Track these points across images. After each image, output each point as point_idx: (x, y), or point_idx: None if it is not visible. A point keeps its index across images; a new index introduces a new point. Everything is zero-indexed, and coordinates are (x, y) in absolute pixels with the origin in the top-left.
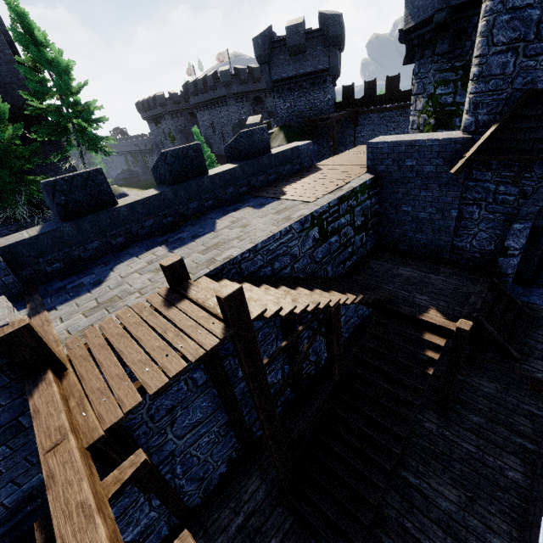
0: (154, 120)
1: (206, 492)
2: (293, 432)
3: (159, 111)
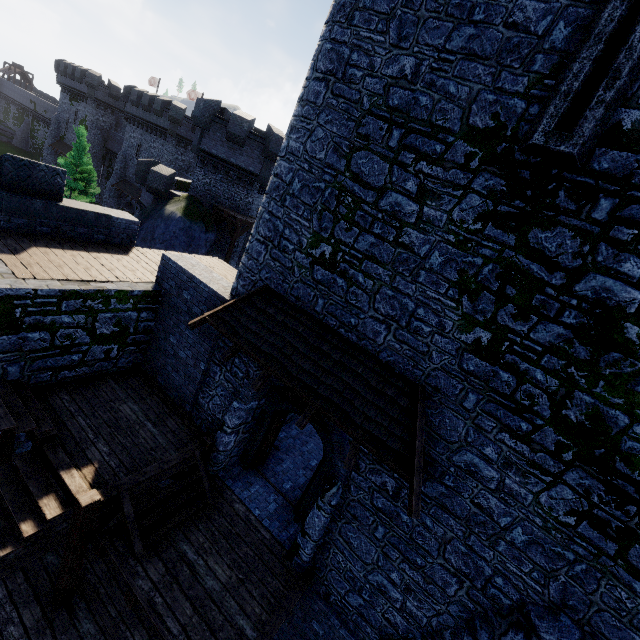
0: (72, 94)
1: None
2: None
3: (83, 89)
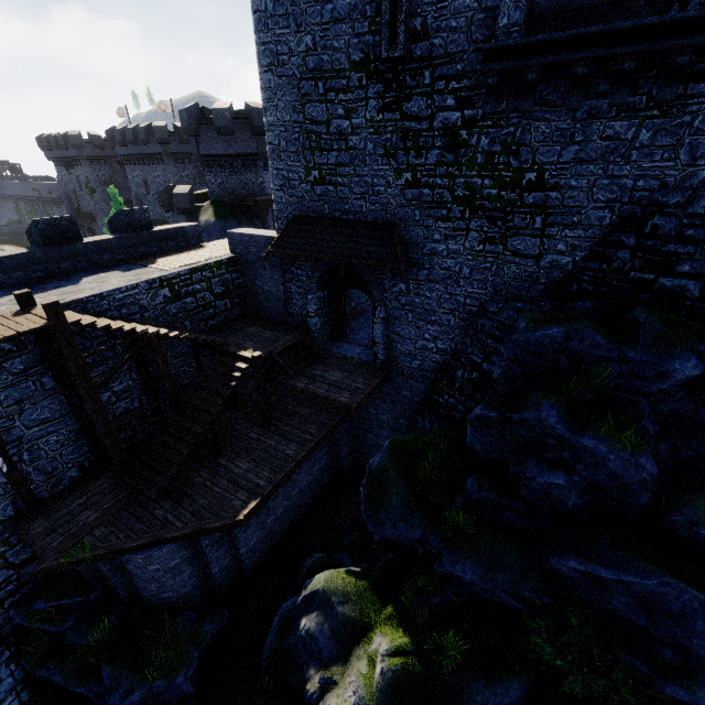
0: (65, 163)
1: (56, 489)
2: (123, 422)
3: (72, 153)
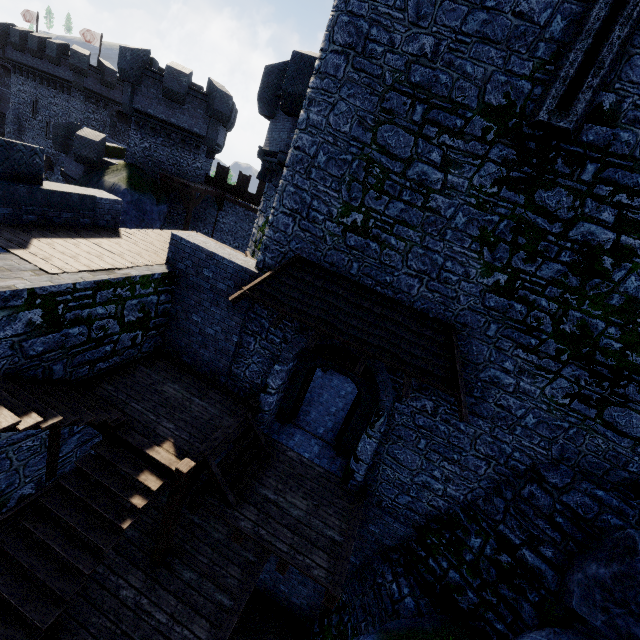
0: None
1: None
2: None
3: None
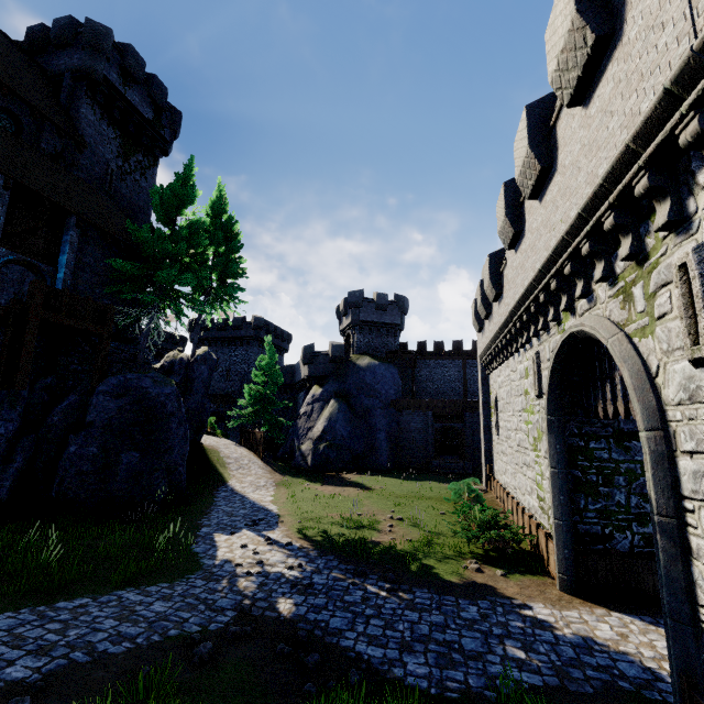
0: None
1: None
2: None
3: None
